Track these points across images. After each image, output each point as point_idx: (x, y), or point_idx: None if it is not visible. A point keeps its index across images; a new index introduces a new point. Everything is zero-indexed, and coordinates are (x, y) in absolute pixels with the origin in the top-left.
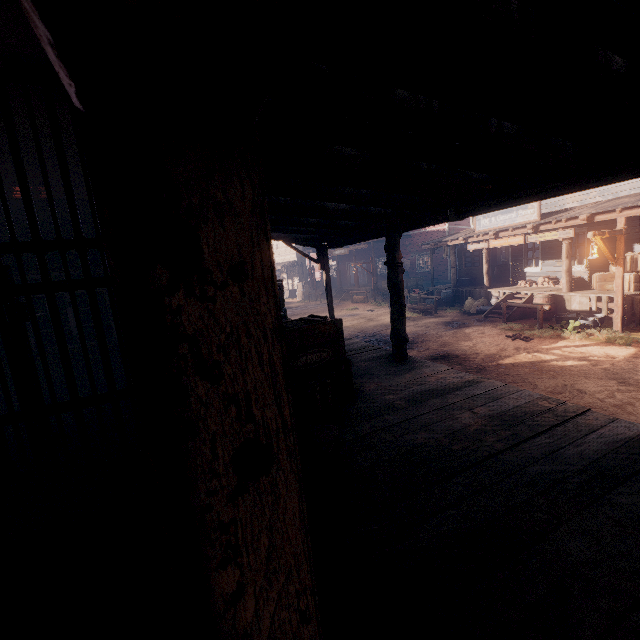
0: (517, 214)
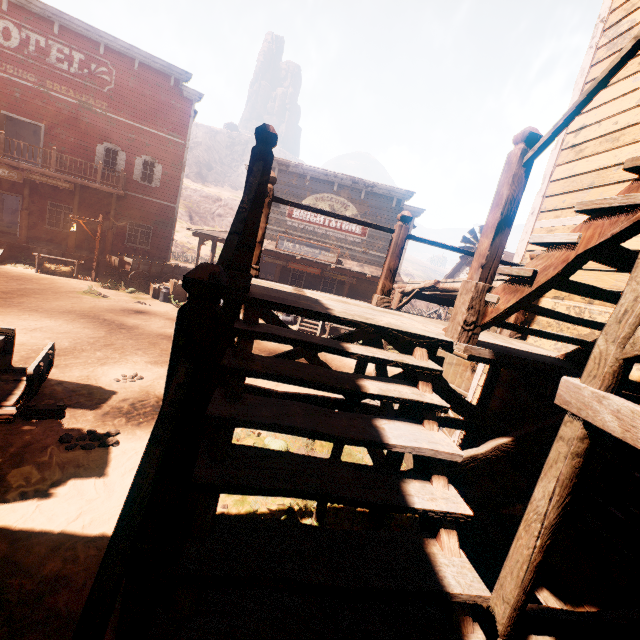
0: (321, 252)
